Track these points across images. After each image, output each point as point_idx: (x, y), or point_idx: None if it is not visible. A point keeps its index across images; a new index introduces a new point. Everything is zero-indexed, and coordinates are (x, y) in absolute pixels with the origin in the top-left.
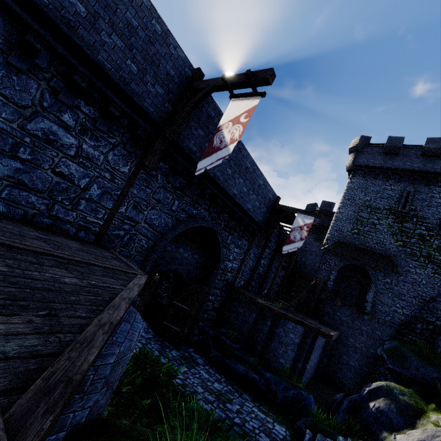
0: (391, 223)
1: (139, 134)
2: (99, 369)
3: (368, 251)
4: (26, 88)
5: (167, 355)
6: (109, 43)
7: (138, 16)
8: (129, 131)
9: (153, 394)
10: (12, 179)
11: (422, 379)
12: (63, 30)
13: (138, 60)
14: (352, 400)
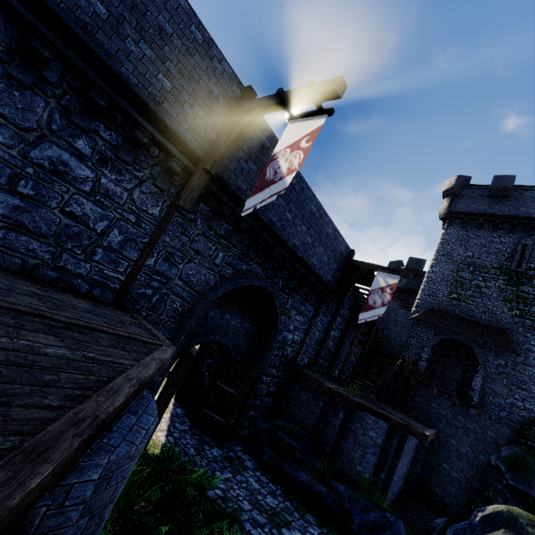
0: (503, 286)
1: (173, 166)
2: (74, 490)
3: (472, 322)
4: (31, 106)
5: (205, 454)
6: (136, 53)
7: (174, 21)
8: (161, 163)
9: (176, 515)
10: (9, 219)
11: None
12: (77, 35)
13: (172, 74)
14: (458, 529)
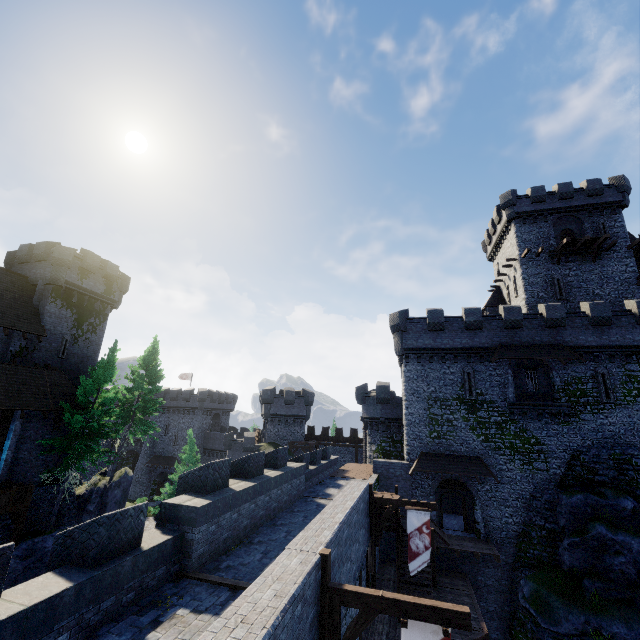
0: (466, 415)
1: None
2: None
3: (456, 457)
4: None
5: None
6: None
7: None
8: None
9: None
10: None
11: (576, 630)
12: None
13: None
14: None
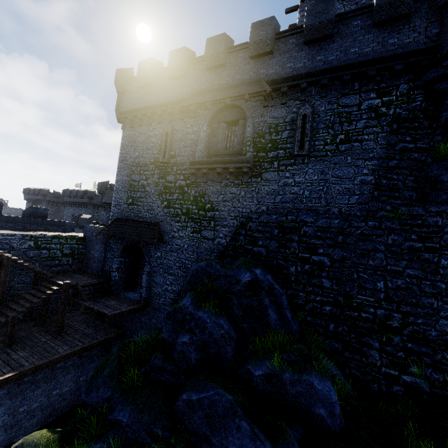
0: (157, 180)
1: None
2: None
3: (140, 223)
4: None
5: None
6: None
7: None
8: None
9: None
10: None
11: (97, 404)
12: None
13: None
14: None
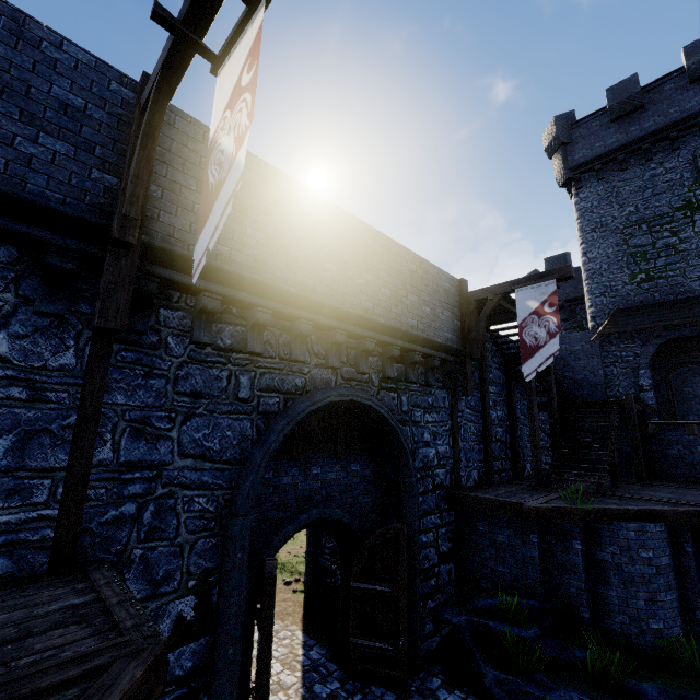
0: None
1: (52, 262)
2: None
3: (690, 300)
4: None
5: None
6: None
7: None
8: (35, 269)
9: None
10: None
11: None
12: None
13: None
14: None
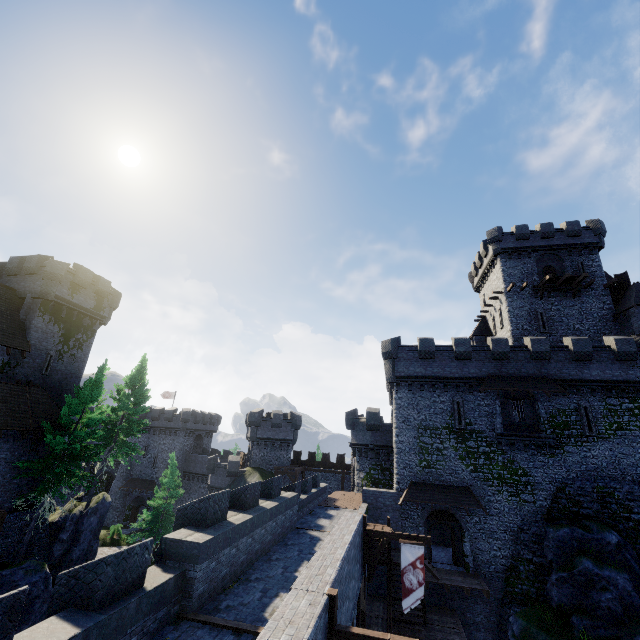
0: (455, 445)
1: None
2: None
3: (446, 487)
4: None
5: None
6: None
7: None
8: None
9: None
10: None
11: None
12: None
13: None
14: None
